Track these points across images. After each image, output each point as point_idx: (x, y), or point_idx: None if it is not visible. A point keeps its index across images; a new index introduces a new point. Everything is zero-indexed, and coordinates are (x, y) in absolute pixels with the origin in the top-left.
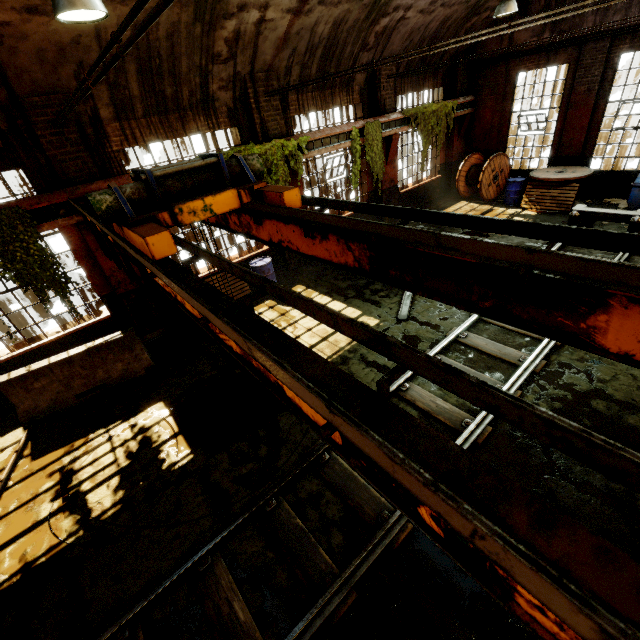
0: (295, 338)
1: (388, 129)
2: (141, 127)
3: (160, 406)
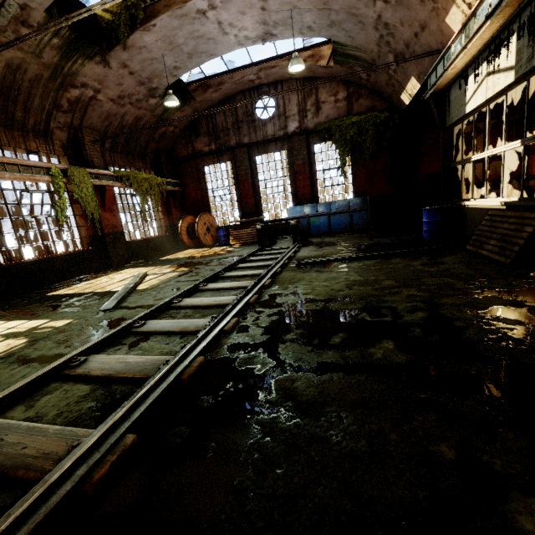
0: None
1: (100, 180)
2: None
3: None
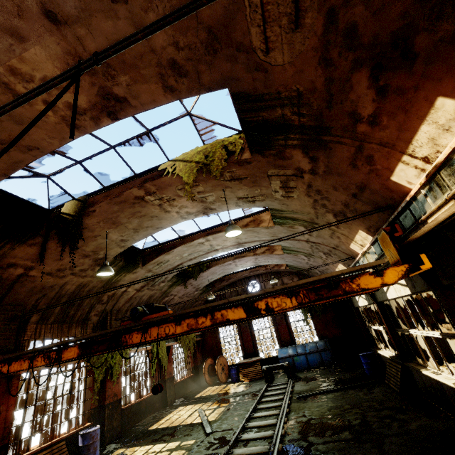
0: None
1: (168, 342)
2: (46, 328)
3: None
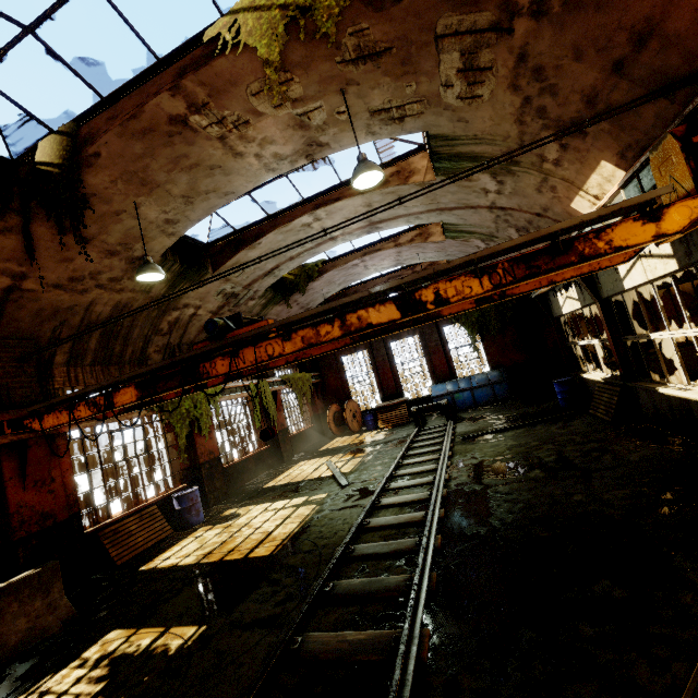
0: (256, 529)
1: (273, 386)
2: (85, 372)
3: (115, 633)
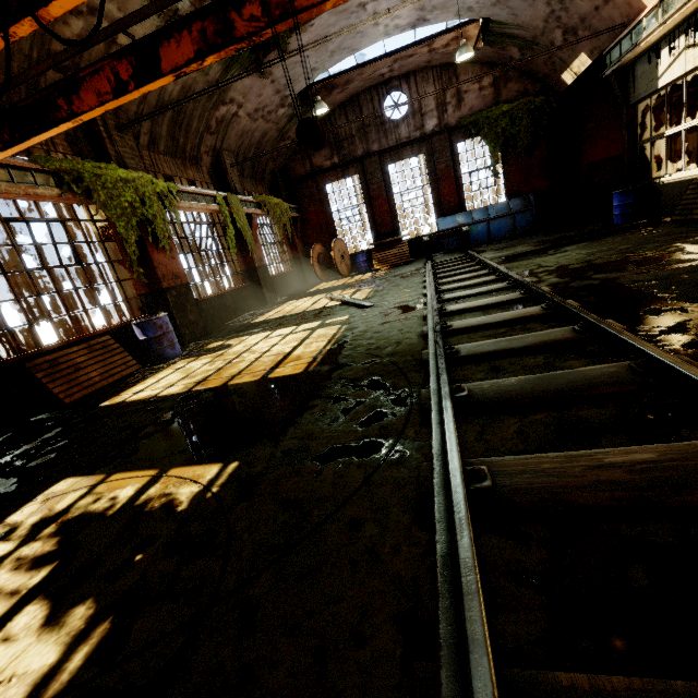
0: (264, 353)
1: (246, 208)
2: None
3: (67, 482)
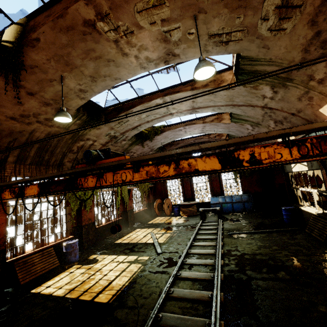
0: (104, 275)
1: (129, 186)
2: (25, 168)
3: None
